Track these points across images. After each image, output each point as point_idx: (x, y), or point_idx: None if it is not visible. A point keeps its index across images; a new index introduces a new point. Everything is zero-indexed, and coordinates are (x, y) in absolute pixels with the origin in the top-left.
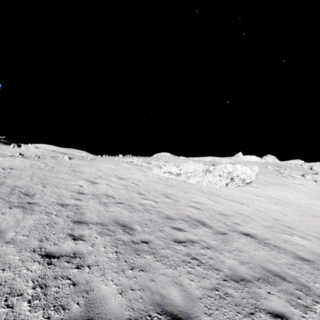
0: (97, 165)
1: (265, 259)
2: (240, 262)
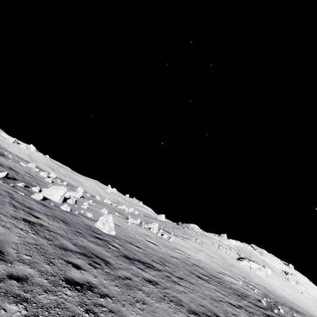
0: (221, 253)
1: (315, 316)
2: None
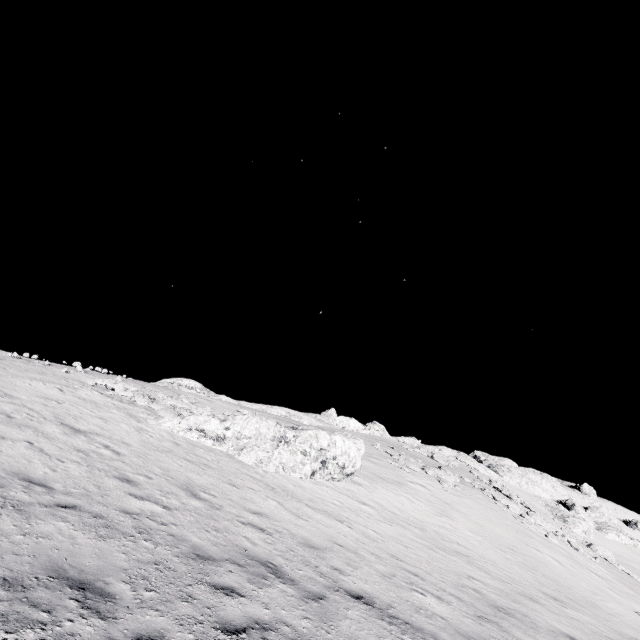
0: (4, 379)
1: None
2: None
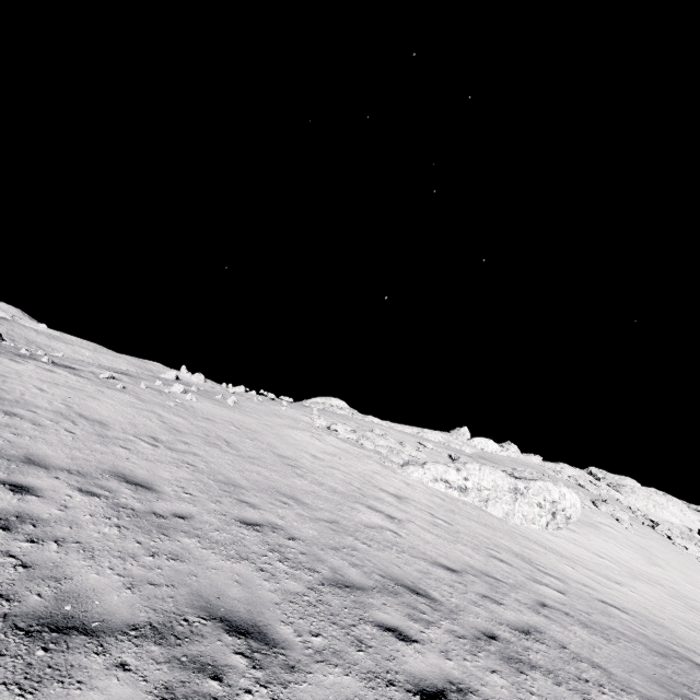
0: (284, 433)
1: None
2: None
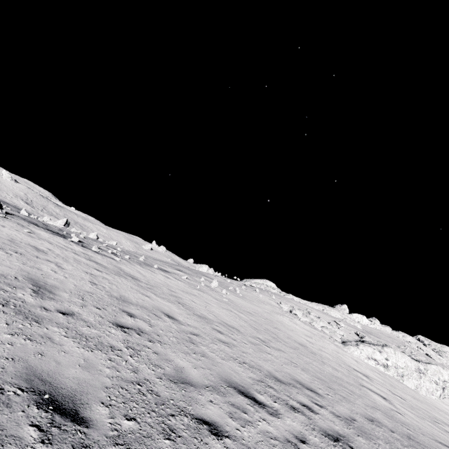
0: (280, 319)
1: None
2: None
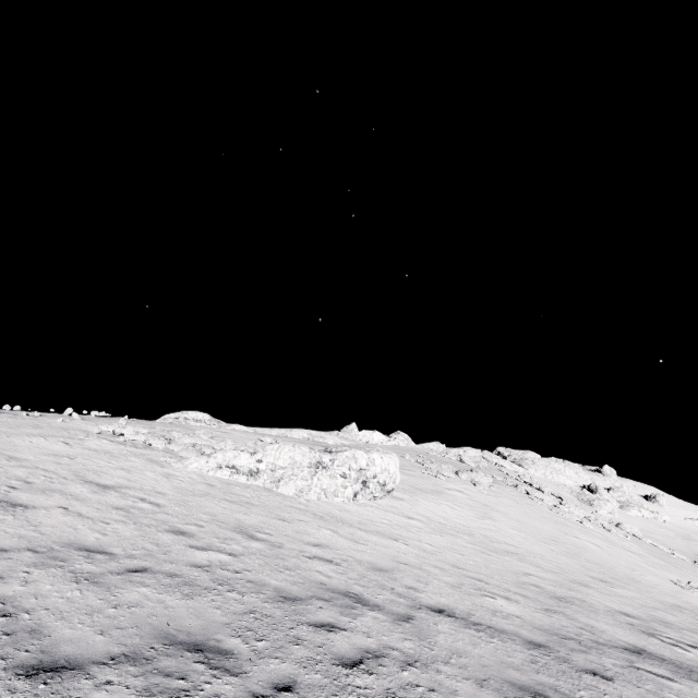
0: None
1: (499, 661)
2: (477, 683)
